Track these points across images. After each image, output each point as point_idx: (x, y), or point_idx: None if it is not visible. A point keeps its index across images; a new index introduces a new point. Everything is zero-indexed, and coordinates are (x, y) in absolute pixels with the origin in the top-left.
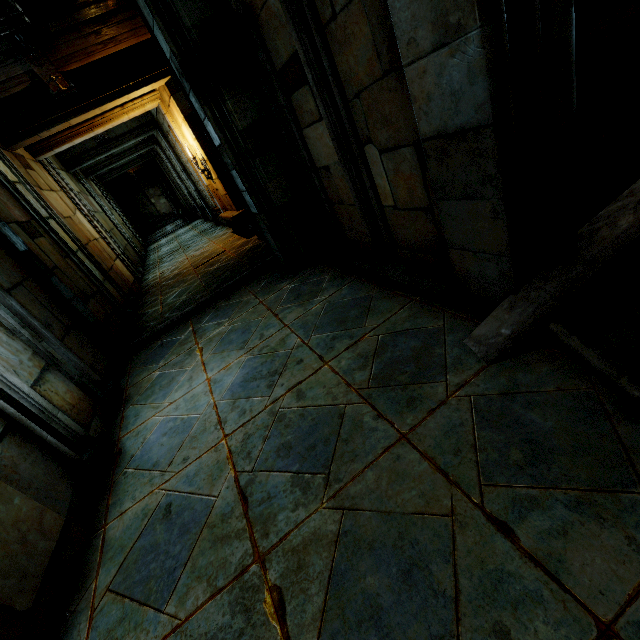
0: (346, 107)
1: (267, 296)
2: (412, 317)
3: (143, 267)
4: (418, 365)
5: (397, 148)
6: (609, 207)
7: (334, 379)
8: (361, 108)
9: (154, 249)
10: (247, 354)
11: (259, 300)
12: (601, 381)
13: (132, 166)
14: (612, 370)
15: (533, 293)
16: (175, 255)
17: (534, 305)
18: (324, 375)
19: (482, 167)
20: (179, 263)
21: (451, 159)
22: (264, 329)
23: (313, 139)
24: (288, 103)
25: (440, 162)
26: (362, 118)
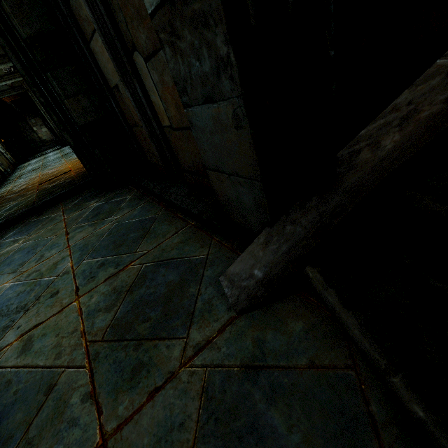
0: (104, 2)
1: (72, 213)
2: (181, 244)
3: (2, 182)
4: (165, 309)
5: (156, 52)
6: (370, 125)
7: (73, 323)
8: (117, 2)
9: (22, 167)
10: (13, 280)
11: (63, 217)
12: (363, 357)
13: (4, 95)
14: (380, 356)
15: (289, 227)
16: (33, 172)
17: (288, 242)
18: (66, 316)
19: (212, 45)
20: (31, 179)
21: (181, 40)
22: (48, 249)
23: (99, 54)
24: (69, 11)
25: (173, 48)
26: (121, 17)
